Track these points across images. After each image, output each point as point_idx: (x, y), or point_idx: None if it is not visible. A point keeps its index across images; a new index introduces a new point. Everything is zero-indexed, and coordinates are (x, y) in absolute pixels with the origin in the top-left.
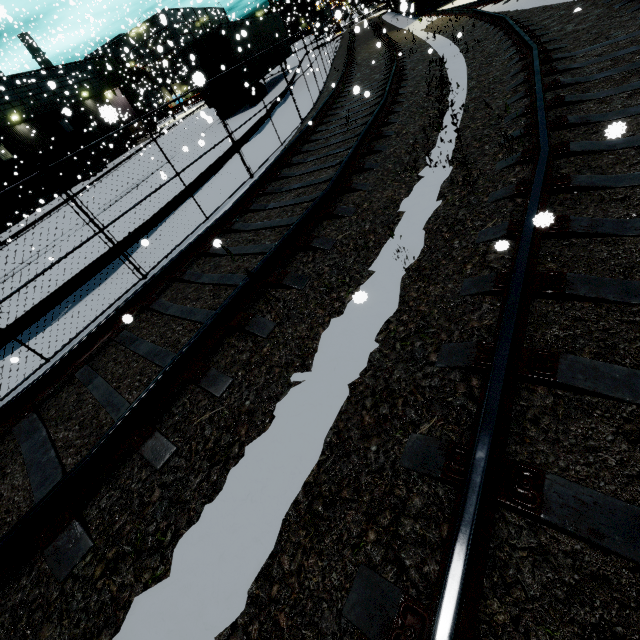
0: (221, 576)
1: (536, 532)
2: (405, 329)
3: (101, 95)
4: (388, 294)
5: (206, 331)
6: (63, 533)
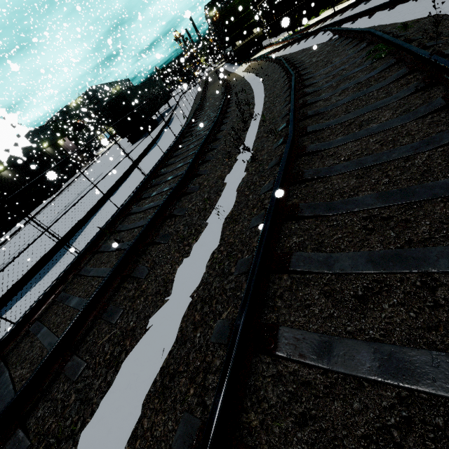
0: (108, 444)
1: (276, 364)
2: (221, 255)
3: (56, 143)
4: (214, 235)
5: (107, 282)
6: (10, 440)
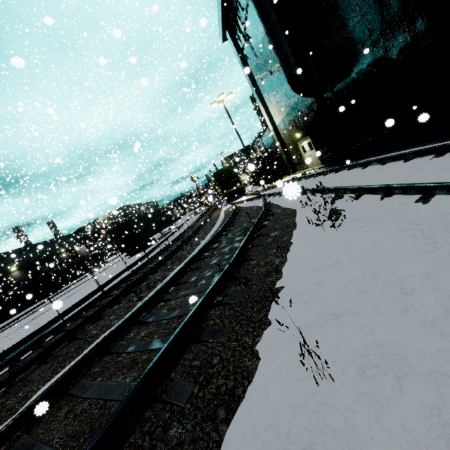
0: None
1: None
2: None
3: (73, 249)
4: None
5: None
6: None
